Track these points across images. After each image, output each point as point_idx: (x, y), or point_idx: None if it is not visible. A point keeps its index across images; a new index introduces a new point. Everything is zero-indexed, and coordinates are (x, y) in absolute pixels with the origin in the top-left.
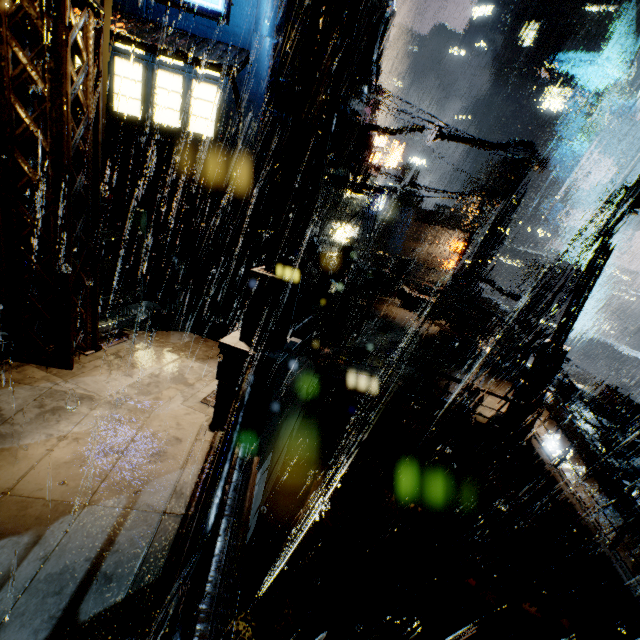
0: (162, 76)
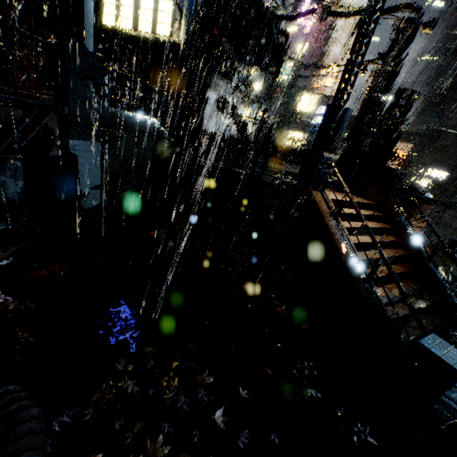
0: (143, 1)
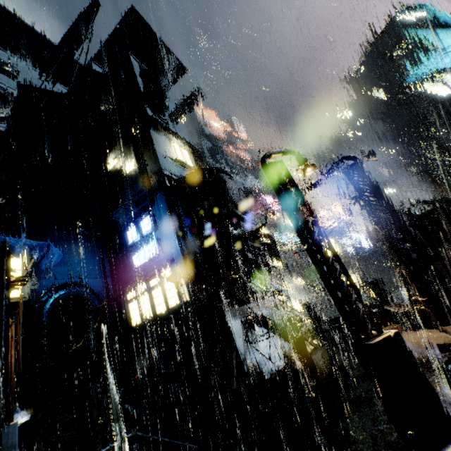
0: (154, 292)
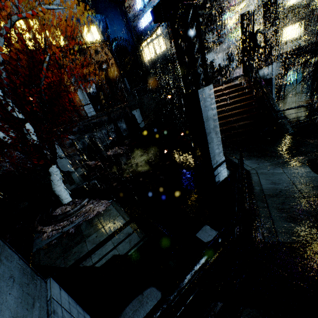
0: (155, 42)
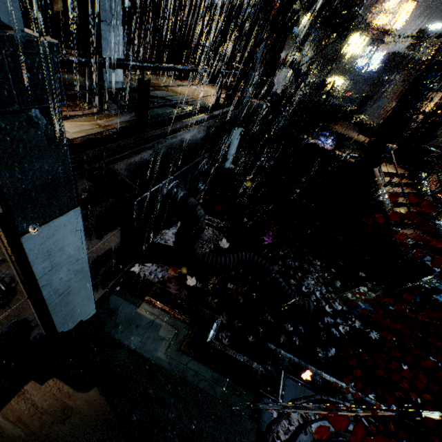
0: None
